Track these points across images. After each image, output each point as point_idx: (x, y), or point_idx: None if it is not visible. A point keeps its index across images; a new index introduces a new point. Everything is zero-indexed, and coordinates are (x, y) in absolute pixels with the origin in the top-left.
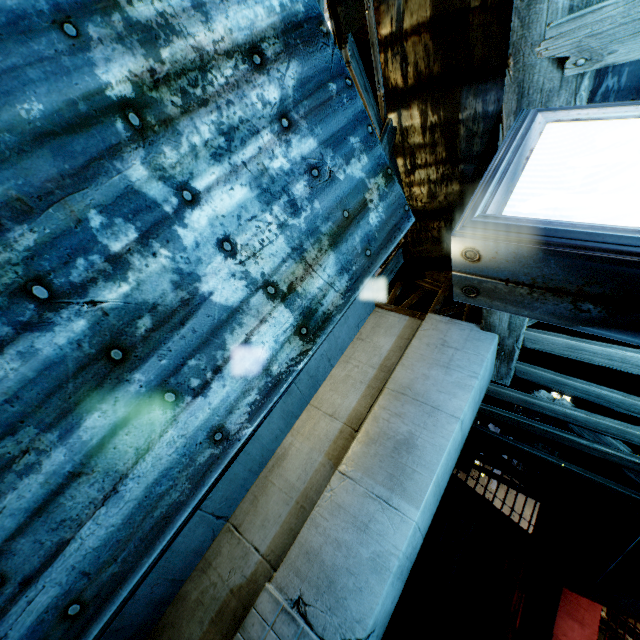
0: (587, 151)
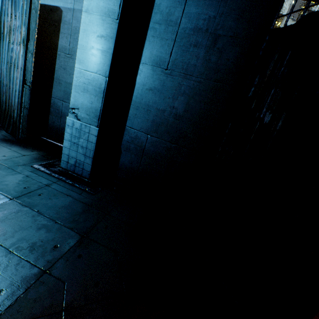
0: None
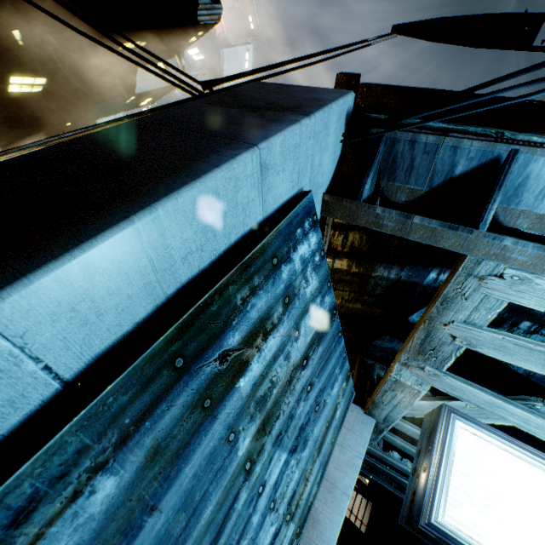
0: (483, 470)
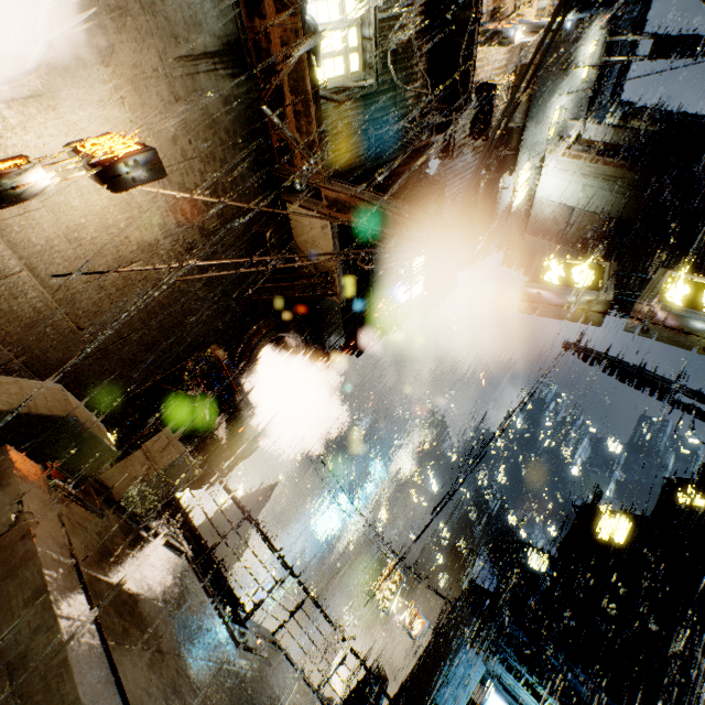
0: (495, 703)
